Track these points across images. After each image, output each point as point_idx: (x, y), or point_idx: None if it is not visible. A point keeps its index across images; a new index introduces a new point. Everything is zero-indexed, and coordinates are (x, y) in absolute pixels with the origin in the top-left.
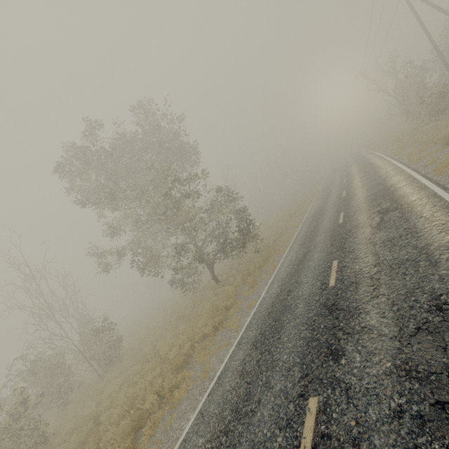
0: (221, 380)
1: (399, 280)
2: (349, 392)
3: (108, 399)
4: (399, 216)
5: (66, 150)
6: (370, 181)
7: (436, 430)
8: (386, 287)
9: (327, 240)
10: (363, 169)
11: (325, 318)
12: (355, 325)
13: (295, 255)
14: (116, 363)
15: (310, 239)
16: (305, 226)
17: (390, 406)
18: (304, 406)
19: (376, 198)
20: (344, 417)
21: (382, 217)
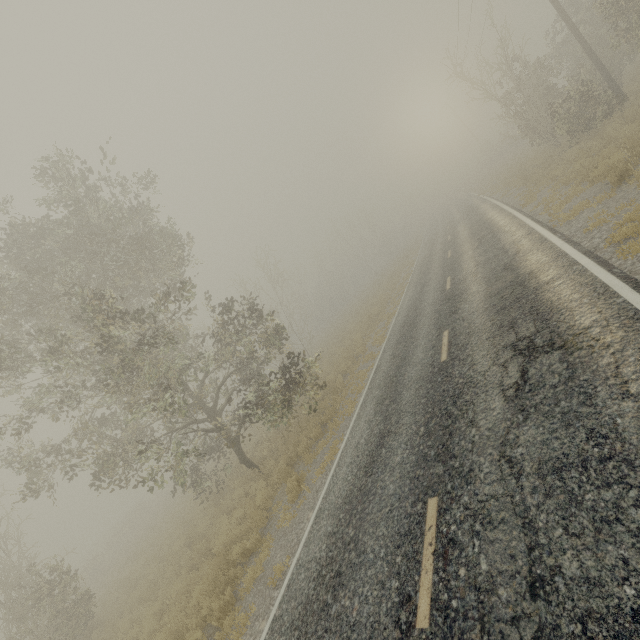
0: None
1: None
2: None
3: None
4: (564, 375)
5: None
6: (488, 259)
7: None
8: None
9: (420, 411)
10: (475, 232)
11: None
12: None
13: (366, 431)
14: None
15: (392, 392)
16: (389, 349)
17: None
18: None
19: (504, 304)
20: None
21: (524, 366)
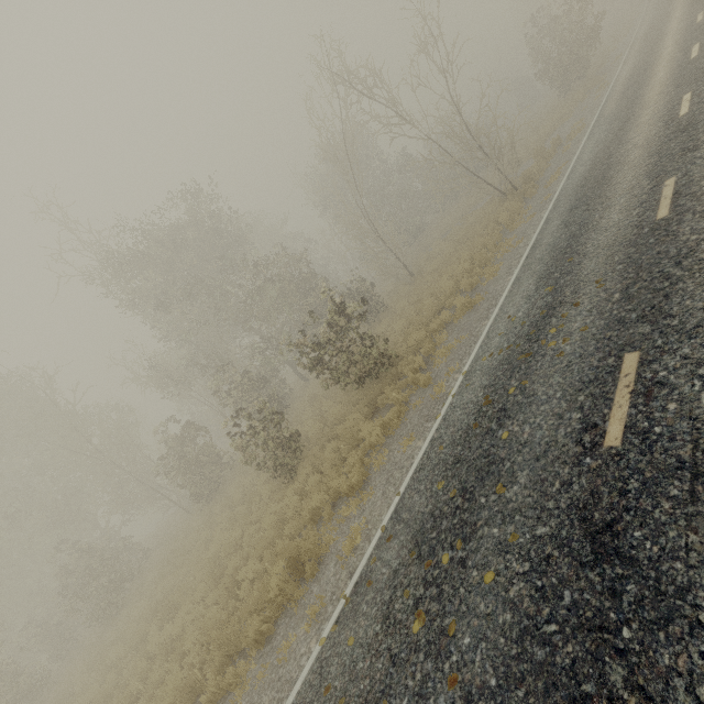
0: None
1: None
2: None
3: None
4: None
5: None
6: None
7: None
8: None
9: None
10: None
11: None
12: None
13: None
14: None
15: None
16: None
17: None
18: None
19: None
20: None
21: None
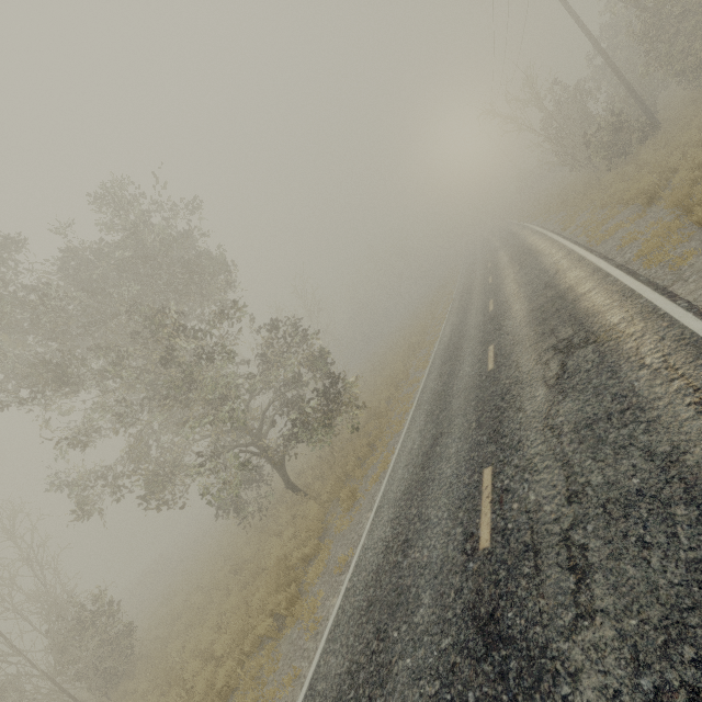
0: None
1: (635, 566)
2: None
3: None
4: (596, 361)
5: None
6: (530, 280)
7: None
8: (606, 583)
9: (471, 411)
10: (516, 257)
11: (477, 669)
12: None
13: (419, 438)
14: (121, 683)
15: (442, 403)
16: (434, 370)
17: None
18: None
19: (545, 316)
20: None
21: (563, 361)
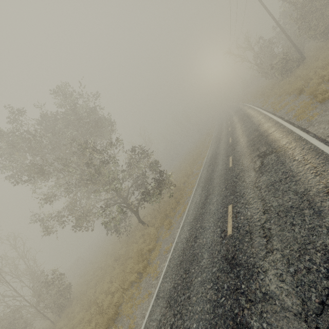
0: None
1: (289, 232)
2: None
3: None
4: (275, 159)
5: None
6: (247, 128)
7: None
8: (278, 239)
9: (222, 184)
10: (241, 118)
11: (228, 276)
12: (256, 290)
13: (199, 197)
14: (66, 309)
15: (209, 182)
16: (205, 169)
17: None
18: None
19: (254, 143)
20: None
21: (262, 160)
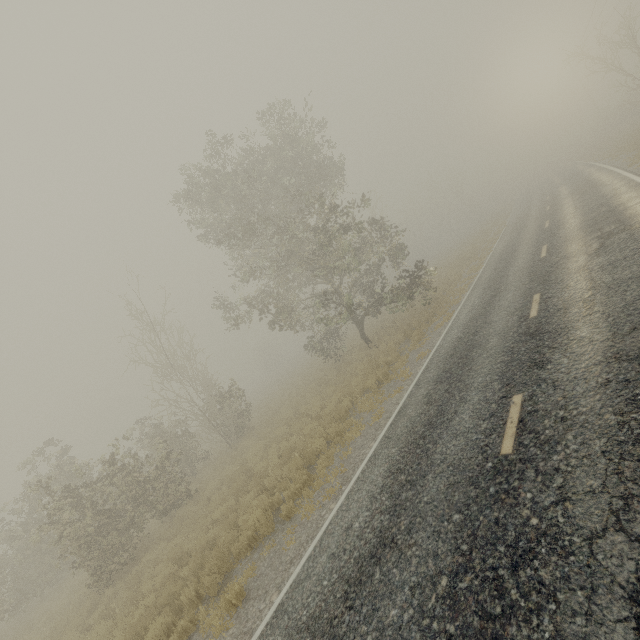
0: (402, 413)
1: (618, 297)
2: (556, 383)
3: (257, 455)
4: (626, 238)
5: (188, 174)
6: (587, 203)
7: (639, 384)
8: (601, 305)
9: (525, 278)
10: (577, 189)
11: (527, 343)
12: (563, 341)
13: (478, 299)
14: (248, 432)
15: (498, 281)
16: (489, 268)
17: (597, 381)
18: (507, 402)
19: (596, 222)
20: (551, 398)
21: (603, 242)
